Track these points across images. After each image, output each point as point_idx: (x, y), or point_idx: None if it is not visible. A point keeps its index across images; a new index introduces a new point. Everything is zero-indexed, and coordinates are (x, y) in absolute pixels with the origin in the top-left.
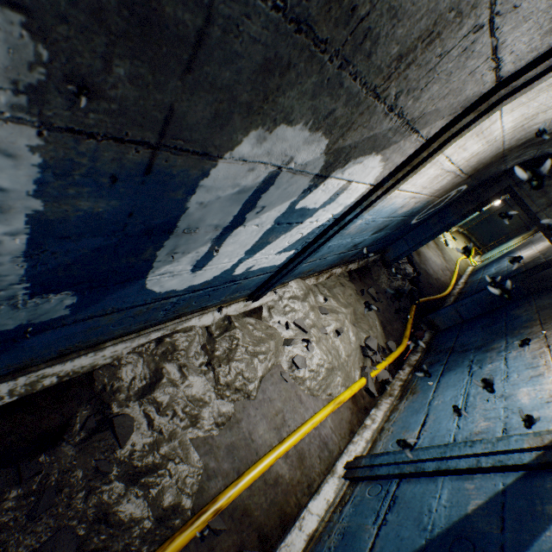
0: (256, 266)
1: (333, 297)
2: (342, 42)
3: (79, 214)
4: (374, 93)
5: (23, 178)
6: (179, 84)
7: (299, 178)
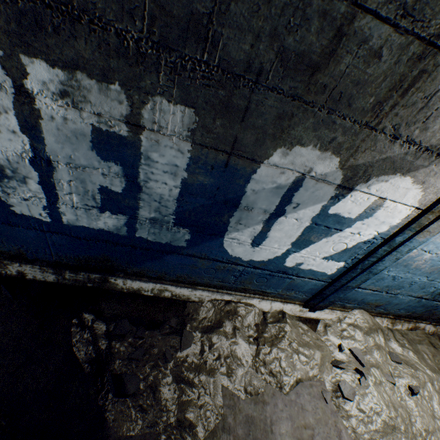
0: (305, 265)
1: (414, 351)
2: (324, 101)
3: (198, 183)
4: (368, 126)
5: (184, 163)
6: (239, 126)
7: (323, 186)
